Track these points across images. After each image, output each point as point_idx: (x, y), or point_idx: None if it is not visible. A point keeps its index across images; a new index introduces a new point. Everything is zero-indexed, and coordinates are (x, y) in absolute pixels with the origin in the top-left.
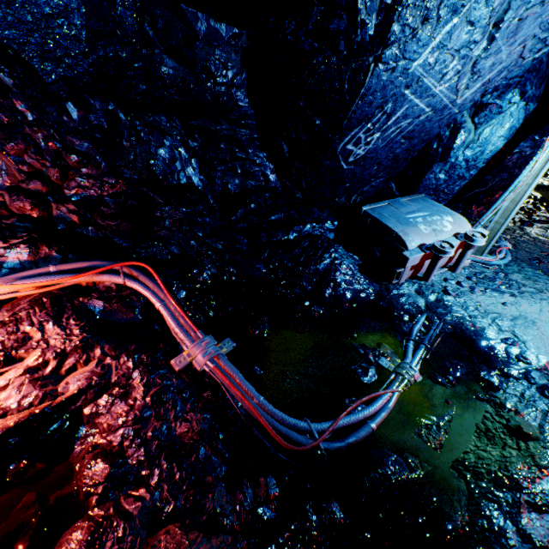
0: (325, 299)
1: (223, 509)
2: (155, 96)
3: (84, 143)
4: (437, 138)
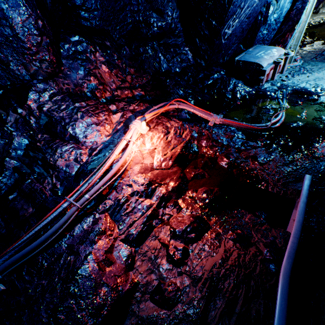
0: (238, 99)
1: (254, 144)
2: (151, 33)
3: (133, 62)
4: (260, 14)
